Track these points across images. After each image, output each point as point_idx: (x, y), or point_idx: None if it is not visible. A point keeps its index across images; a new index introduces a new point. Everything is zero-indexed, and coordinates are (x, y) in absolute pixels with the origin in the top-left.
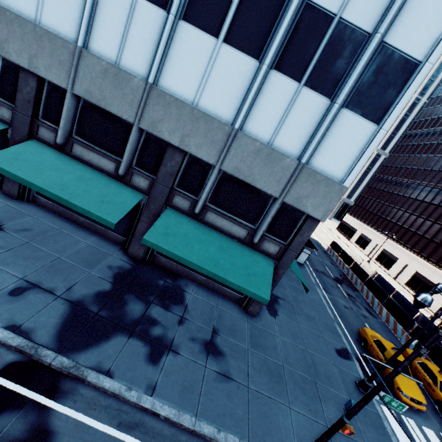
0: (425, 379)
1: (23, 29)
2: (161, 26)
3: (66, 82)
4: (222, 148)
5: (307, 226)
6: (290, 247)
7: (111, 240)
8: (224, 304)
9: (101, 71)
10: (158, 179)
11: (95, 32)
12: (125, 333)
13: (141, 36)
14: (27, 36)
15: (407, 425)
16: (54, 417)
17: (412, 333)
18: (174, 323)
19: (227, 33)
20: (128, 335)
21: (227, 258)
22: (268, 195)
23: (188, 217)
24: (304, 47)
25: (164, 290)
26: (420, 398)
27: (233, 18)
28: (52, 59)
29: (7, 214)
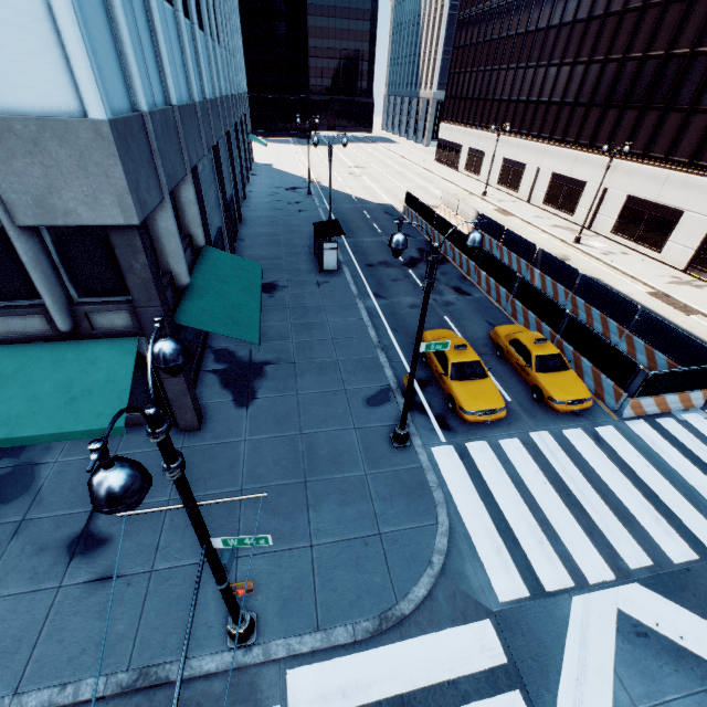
0: (519, 363)
1: None
2: None
3: None
4: None
5: (123, 248)
6: (136, 303)
7: None
8: (133, 441)
9: None
10: None
11: None
12: None
13: None
14: None
15: (471, 455)
16: None
17: (517, 294)
18: None
19: None
20: None
21: (17, 393)
22: None
23: None
24: None
25: None
26: (495, 404)
27: None
28: None
29: None
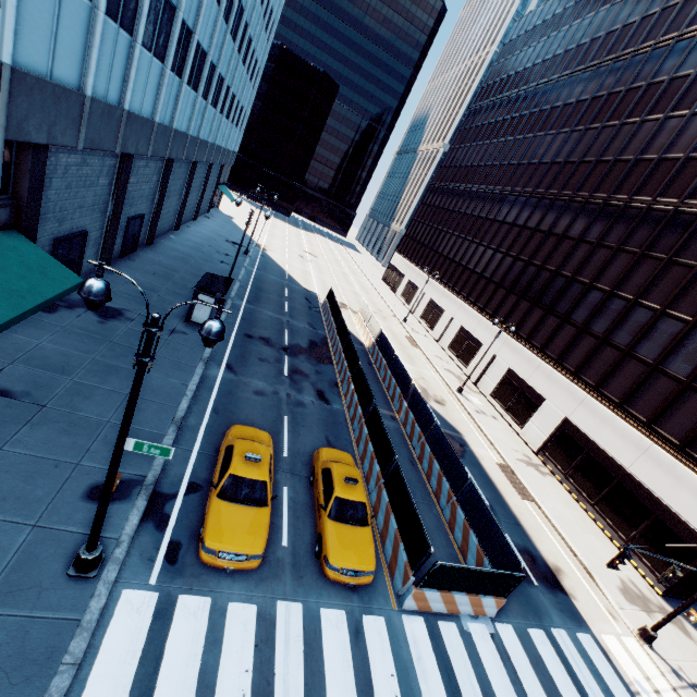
0: (319, 499)
1: None
2: None
3: None
4: None
5: None
6: None
7: None
8: None
9: None
10: None
11: None
12: None
13: None
14: None
15: (174, 618)
16: None
17: (367, 419)
18: None
19: None
20: None
21: None
22: None
23: None
24: None
25: None
26: (249, 547)
27: None
28: None
29: None
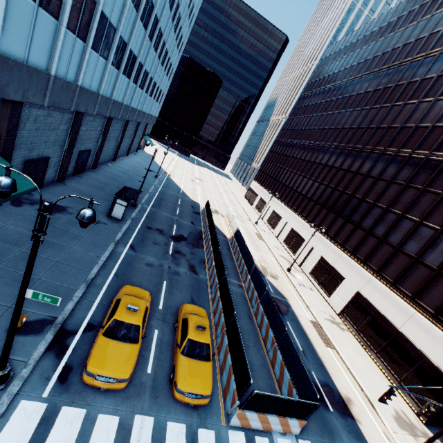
0: (177, 340)
1: None
2: None
3: None
4: None
5: None
6: None
7: None
8: None
9: None
10: None
11: None
12: None
13: None
14: None
15: (55, 424)
16: None
17: (220, 286)
18: None
19: None
20: None
21: None
22: None
23: None
24: None
25: None
26: (119, 373)
27: None
28: None
29: None
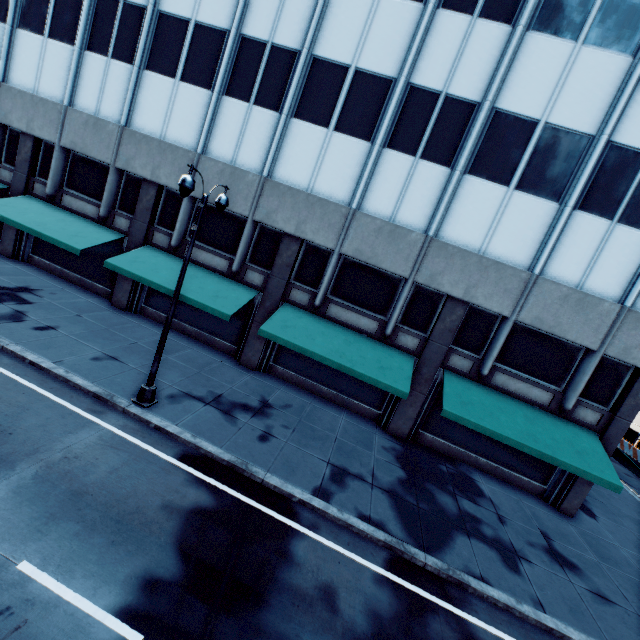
0: None
1: (295, 199)
2: (443, 182)
3: (334, 243)
4: (518, 296)
5: None
6: (618, 413)
7: (361, 415)
8: (525, 498)
9: (375, 229)
10: (433, 337)
11: (370, 194)
12: (460, 531)
13: (420, 193)
14: (298, 204)
15: None
16: (472, 628)
17: None
18: (496, 522)
19: (519, 181)
20: (465, 534)
21: (542, 431)
22: (575, 347)
23: (470, 381)
24: (613, 186)
25: (454, 478)
26: None
27: (526, 167)
28: (322, 222)
29: (260, 388)
